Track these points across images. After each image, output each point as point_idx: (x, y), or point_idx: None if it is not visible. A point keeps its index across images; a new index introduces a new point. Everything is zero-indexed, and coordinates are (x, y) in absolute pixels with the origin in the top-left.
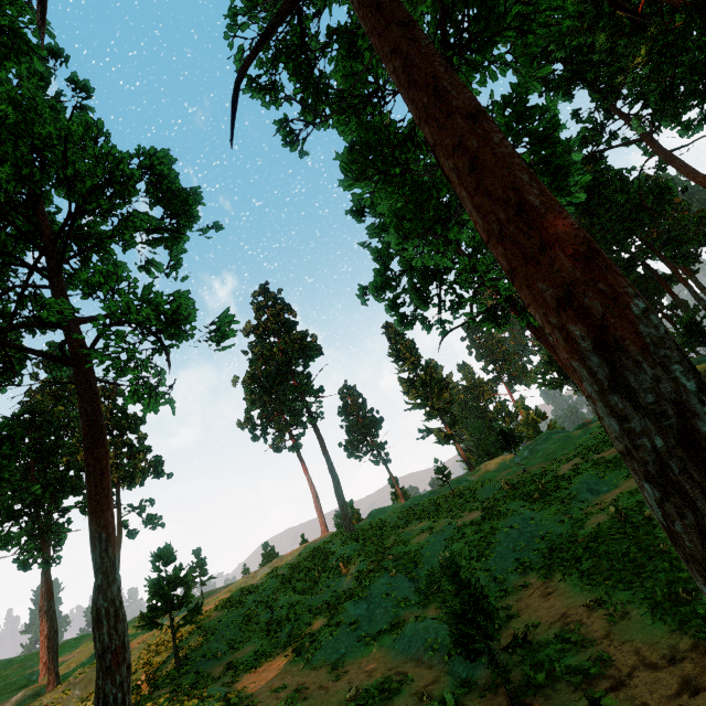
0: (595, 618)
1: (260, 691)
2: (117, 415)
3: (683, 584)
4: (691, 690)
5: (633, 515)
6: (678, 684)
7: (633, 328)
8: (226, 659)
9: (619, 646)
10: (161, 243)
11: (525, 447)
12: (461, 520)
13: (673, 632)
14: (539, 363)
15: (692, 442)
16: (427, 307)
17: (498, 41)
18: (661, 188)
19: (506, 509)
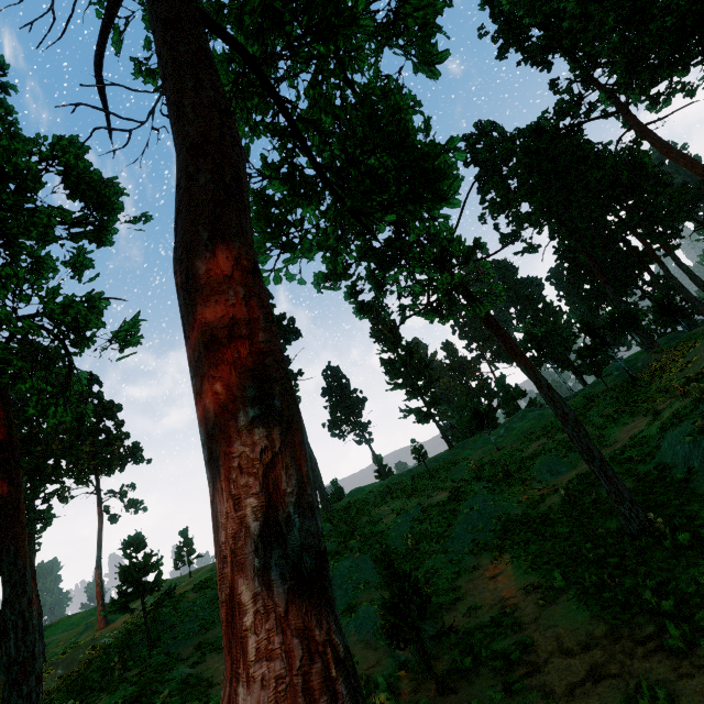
0: (529, 602)
1: (221, 672)
2: (92, 402)
3: (611, 569)
4: (595, 677)
5: (582, 498)
6: (586, 671)
7: (227, 446)
8: (197, 639)
9: (543, 632)
10: (80, 238)
11: (502, 425)
12: (430, 500)
13: (593, 618)
14: (520, 341)
15: (233, 602)
16: (384, 294)
17: (339, 31)
18: (638, 162)
19: (470, 490)
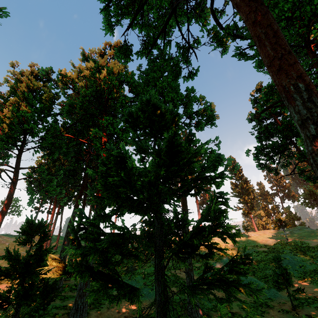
0: None
1: (182, 276)
2: None
3: None
4: None
5: None
6: None
7: None
8: None
9: None
10: (202, 129)
11: (287, 229)
12: (257, 249)
13: None
14: (303, 193)
15: None
16: (274, 163)
17: None
18: None
19: (282, 251)
